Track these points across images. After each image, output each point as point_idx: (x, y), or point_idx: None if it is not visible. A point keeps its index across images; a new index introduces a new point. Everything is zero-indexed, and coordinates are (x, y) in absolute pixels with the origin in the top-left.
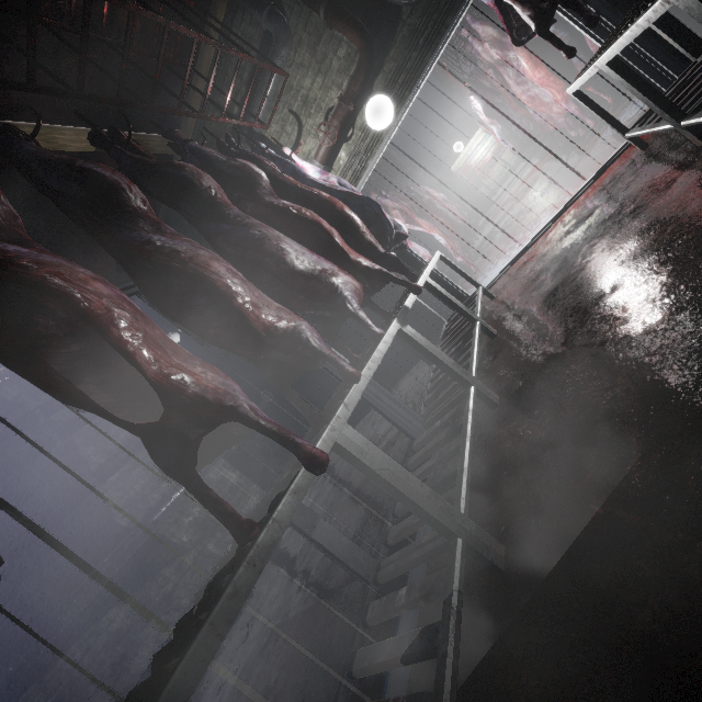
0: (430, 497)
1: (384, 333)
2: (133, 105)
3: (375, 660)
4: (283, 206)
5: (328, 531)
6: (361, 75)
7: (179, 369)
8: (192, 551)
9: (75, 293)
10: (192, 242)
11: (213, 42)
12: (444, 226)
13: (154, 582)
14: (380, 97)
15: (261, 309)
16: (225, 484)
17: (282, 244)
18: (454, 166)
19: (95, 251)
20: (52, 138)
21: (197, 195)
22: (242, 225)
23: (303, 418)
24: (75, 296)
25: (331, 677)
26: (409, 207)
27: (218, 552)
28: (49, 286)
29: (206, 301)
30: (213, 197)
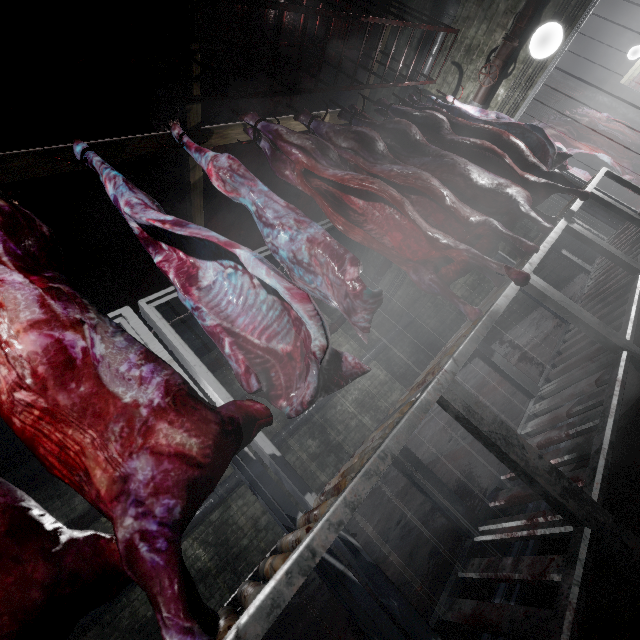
0: (599, 324)
1: (553, 227)
2: (357, 88)
3: (547, 419)
4: (462, 141)
5: (502, 360)
6: (530, 9)
7: (434, 230)
8: (354, 418)
9: (386, 190)
10: (416, 168)
11: (410, 24)
12: (609, 147)
13: (331, 431)
14: (548, 25)
15: (461, 208)
16: (375, 378)
17: (468, 166)
18: (625, 77)
19: (297, 204)
20: (288, 125)
21: (408, 140)
22: (439, 156)
23: (438, 337)
24: (387, 191)
25: (494, 464)
26: (565, 132)
27: (372, 424)
28: (374, 188)
29: (418, 208)
30: (417, 140)
